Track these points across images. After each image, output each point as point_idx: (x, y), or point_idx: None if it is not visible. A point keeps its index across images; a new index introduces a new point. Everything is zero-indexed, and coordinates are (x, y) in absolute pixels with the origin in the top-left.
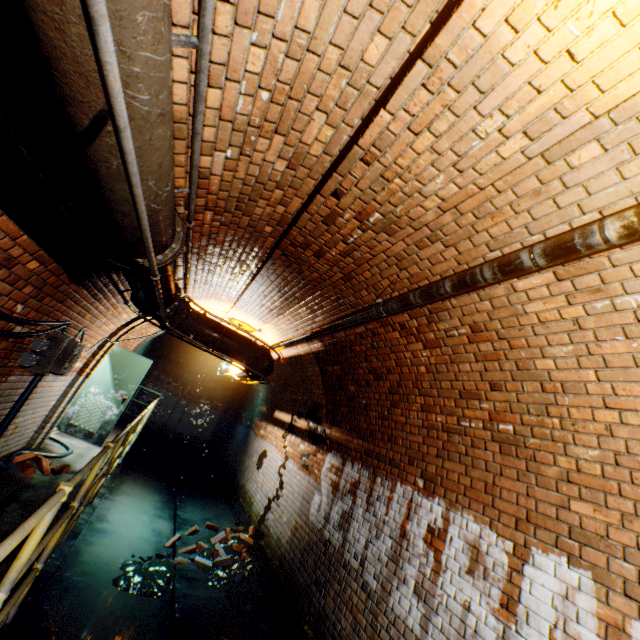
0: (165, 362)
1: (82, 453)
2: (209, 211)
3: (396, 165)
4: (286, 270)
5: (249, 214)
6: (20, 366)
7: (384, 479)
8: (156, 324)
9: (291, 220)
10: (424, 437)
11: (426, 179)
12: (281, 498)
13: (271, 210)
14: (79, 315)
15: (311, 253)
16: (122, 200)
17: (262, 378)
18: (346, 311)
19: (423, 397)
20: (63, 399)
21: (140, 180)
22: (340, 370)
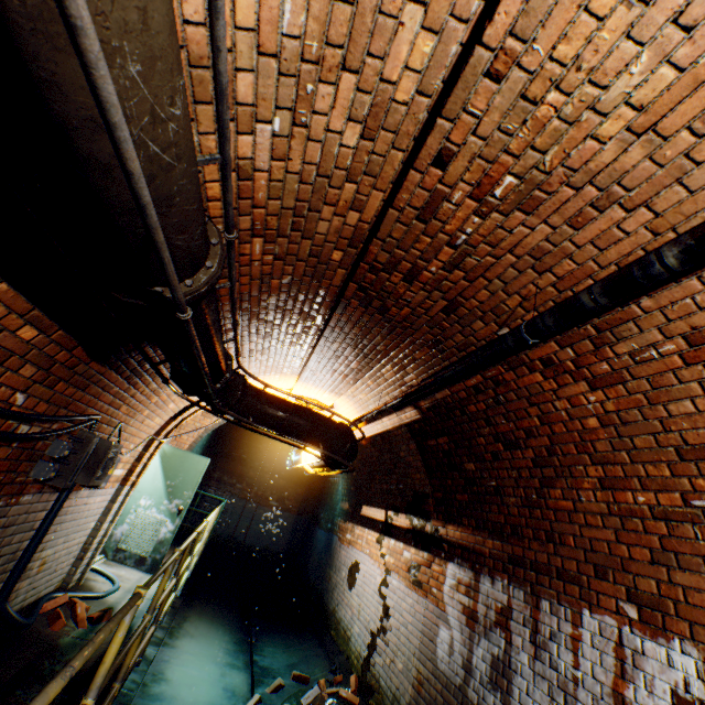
0: (226, 460)
1: (131, 587)
2: (257, 238)
3: (552, 62)
4: (364, 312)
5: (310, 235)
6: (36, 480)
7: (555, 603)
8: (206, 408)
9: (368, 233)
10: (617, 531)
11: (610, 73)
12: (389, 632)
13: (339, 222)
14: (111, 406)
15: (399, 277)
16: (85, 121)
17: (344, 465)
18: (450, 358)
19: (600, 466)
20: (104, 518)
21: (105, 49)
22: (447, 443)
